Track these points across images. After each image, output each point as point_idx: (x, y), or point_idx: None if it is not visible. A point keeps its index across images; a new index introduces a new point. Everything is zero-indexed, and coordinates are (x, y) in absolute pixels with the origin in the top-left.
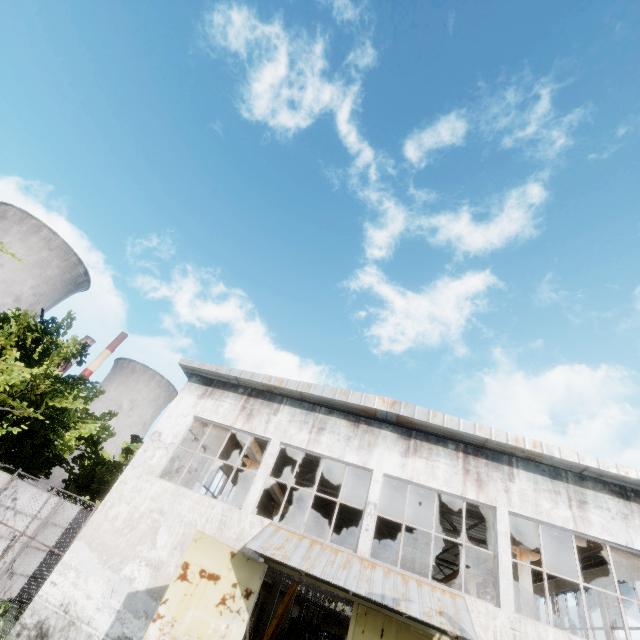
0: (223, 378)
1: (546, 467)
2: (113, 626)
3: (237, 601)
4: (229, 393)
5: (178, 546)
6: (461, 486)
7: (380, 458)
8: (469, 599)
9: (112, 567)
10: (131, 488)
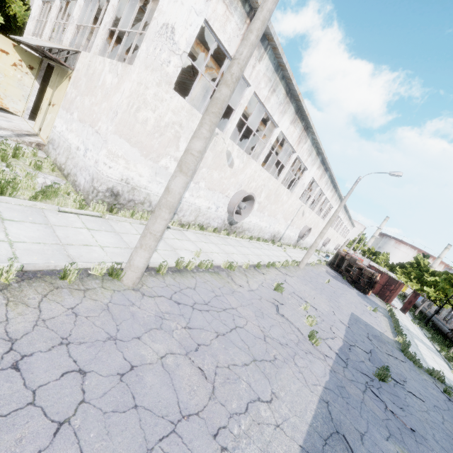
0: None
1: None
2: None
3: (25, 69)
4: None
5: None
6: None
7: None
8: (83, 53)
9: None
10: None
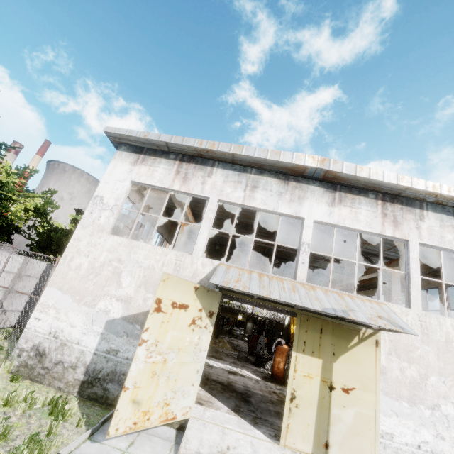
0: (152, 145)
1: (451, 208)
2: (100, 344)
3: (204, 320)
4: (161, 159)
5: (142, 285)
6: (380, 226)
7: (310, 208)
8: (387, 305)
9: (86, 304)
10: (86, 244)
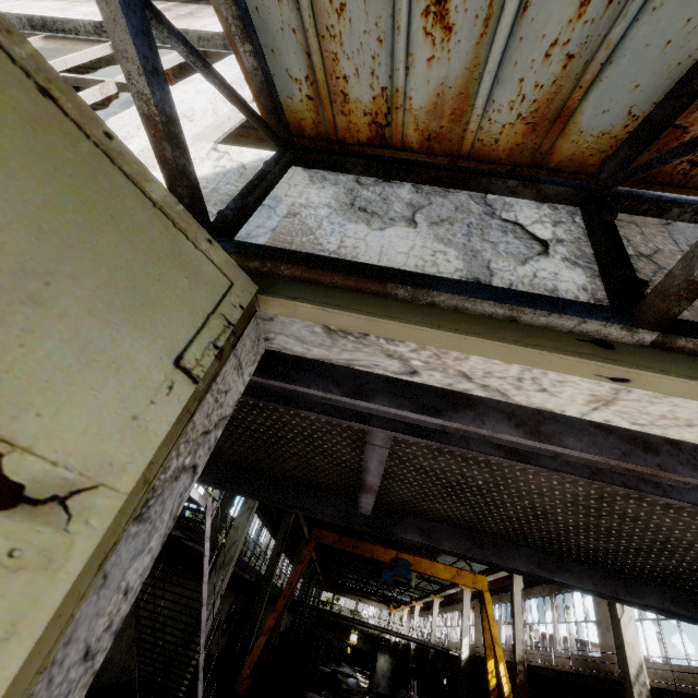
0: None
1: None
2: None
3: None
4: None
5: None
6: None
7: None
8: None
9: None
10: None
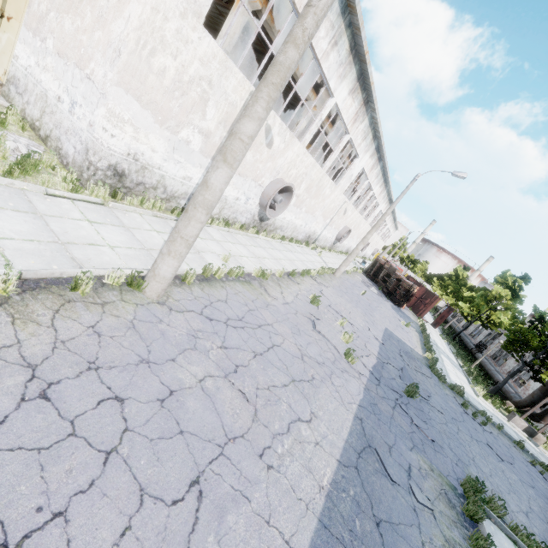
0: None
1: None
2: None
3: None
4: None
5: None
6: None
7: None
8: None
9: None
10: None
